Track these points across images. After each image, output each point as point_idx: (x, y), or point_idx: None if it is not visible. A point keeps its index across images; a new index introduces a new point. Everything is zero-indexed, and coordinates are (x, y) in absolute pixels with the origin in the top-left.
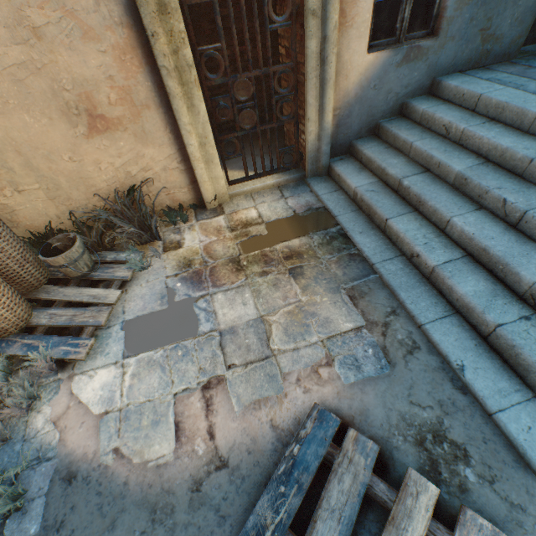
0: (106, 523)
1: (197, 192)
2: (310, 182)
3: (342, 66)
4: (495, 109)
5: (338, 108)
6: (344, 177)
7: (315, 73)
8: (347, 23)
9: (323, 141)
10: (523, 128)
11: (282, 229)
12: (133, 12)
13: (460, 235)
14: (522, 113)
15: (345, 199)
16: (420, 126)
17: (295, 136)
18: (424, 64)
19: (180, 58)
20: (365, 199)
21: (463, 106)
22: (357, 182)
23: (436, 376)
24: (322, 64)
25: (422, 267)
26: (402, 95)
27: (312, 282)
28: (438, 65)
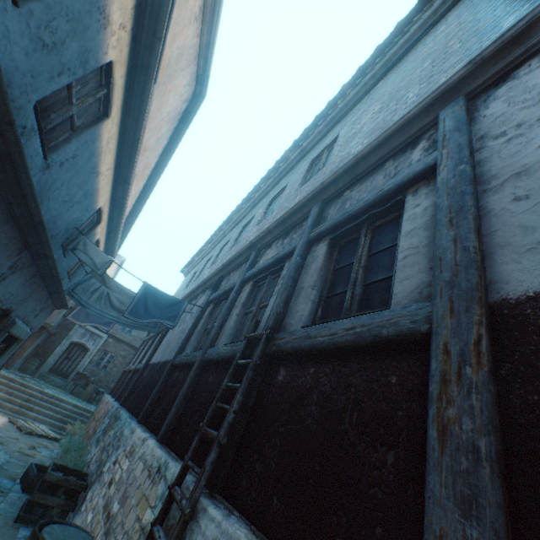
0: (2, 428)
1: None
2: None
3: None
4: None
5: None
6: None
7: None
8: None
9: None
10: (2, 377)
11: None
12: None
13: (2, 396)
14: (2, 373)
15: None
16: None
17: None
18: None
19: None
20: None
21: None
22: None
23: (16, 417)
24: None
25: None
26: None
27: None
28: None
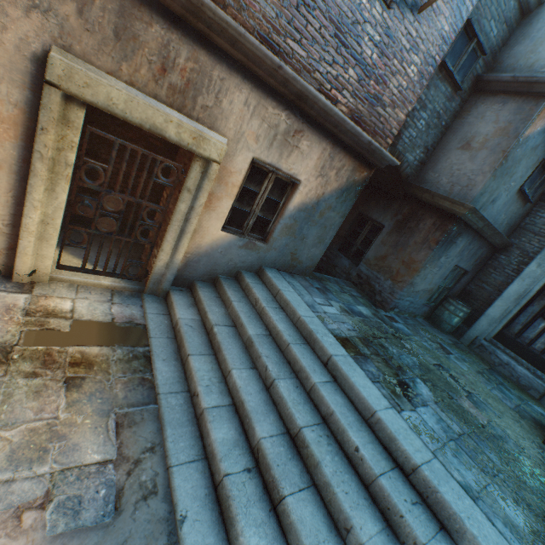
0: None
1: (11, 259)
2: (146, 297)
3: (201, 228)
4: (284, 302)
5: (191, 253)
6: (175, 305)
7: (179, 223)
8: (211, 207)
9: (170, 270)
10: (294, 321)
11: (89, 332)
12: (35, 106)
13: (233, 385)
14: (295, 311)
15: (168, 325)
16: (244, 291)
17: (148, 255)
18: (257, 255)
19: (62, 155)
20: (182, 331)
21: (271, 291)
22: (183, 314)
23: (158, 528)
24: (186, 220)
25: (198, 407)
26: (240, 266)
27: (86, 398)
28: (265, 259)
